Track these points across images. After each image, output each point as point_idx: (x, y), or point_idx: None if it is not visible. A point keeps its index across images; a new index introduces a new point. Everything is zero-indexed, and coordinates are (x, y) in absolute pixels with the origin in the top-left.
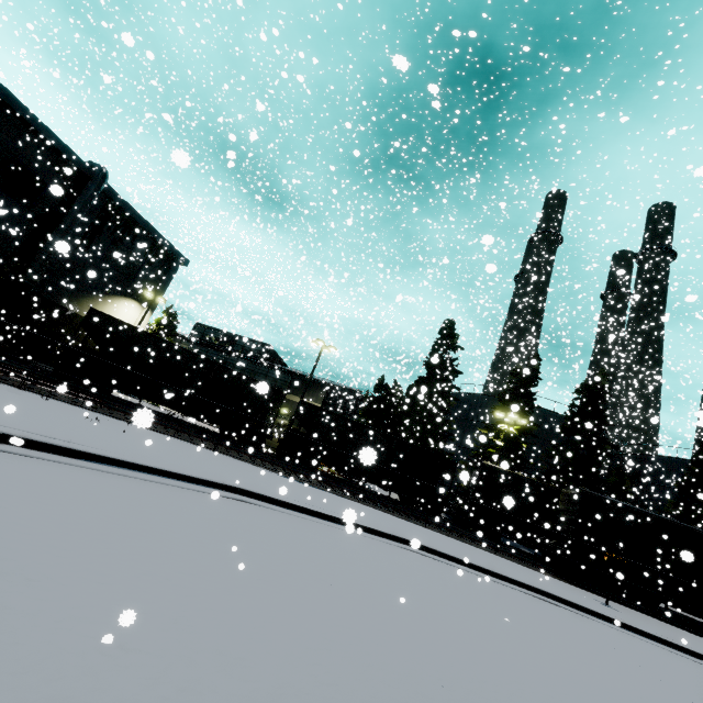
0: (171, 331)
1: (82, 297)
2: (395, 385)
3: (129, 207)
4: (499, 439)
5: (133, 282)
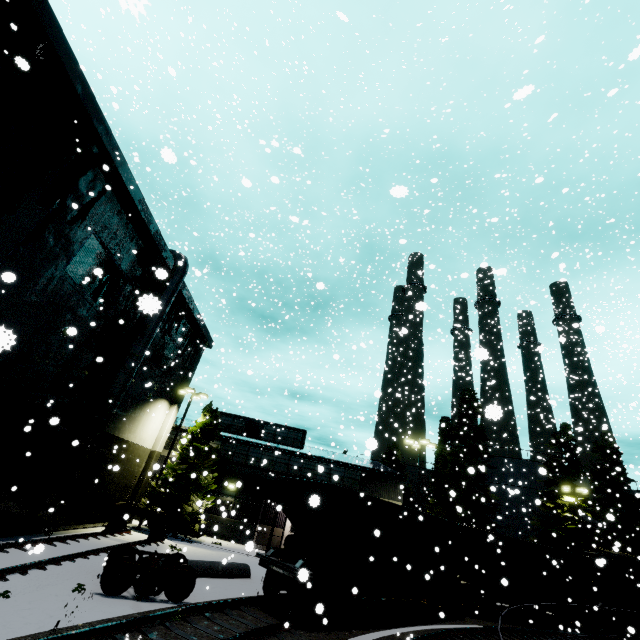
0: (216, 434)
1: (127, 412)
2: (397, 448)
3: (188, 294)
4: (567, 512)
5: (168, 378)
